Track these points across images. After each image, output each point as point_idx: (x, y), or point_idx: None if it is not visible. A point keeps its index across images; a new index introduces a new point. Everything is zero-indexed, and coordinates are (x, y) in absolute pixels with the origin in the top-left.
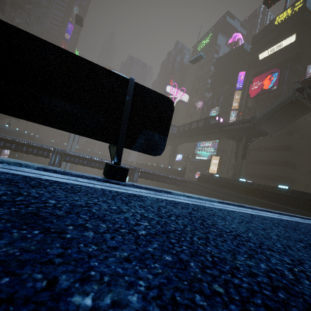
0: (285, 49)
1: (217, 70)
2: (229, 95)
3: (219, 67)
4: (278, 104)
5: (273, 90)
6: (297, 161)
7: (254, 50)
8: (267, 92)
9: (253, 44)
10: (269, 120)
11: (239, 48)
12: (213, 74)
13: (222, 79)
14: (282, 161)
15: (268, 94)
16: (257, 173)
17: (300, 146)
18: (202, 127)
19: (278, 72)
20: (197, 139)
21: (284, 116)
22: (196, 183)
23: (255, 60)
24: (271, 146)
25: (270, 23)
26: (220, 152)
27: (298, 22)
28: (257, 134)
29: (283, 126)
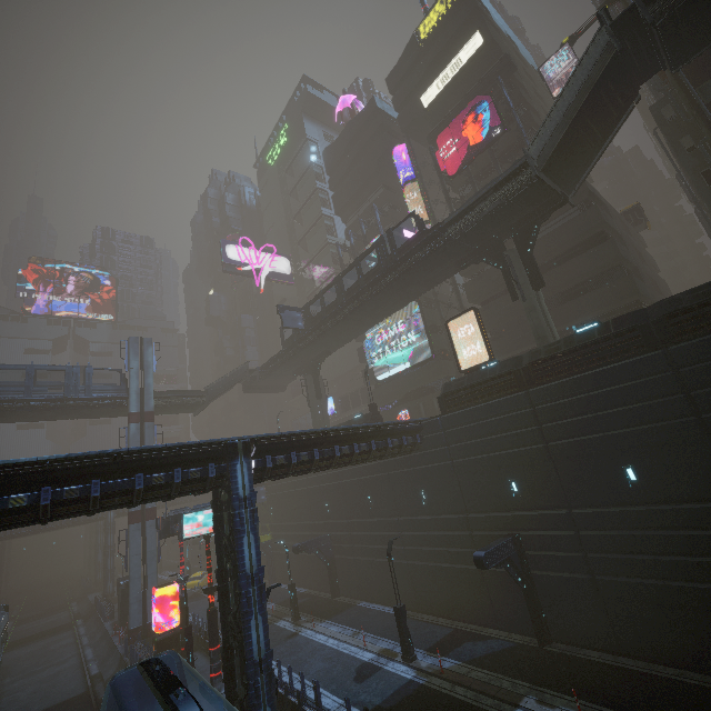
0: (469, 69)
1: (338, 172)
2: (389, 207)
3: (338, 165)
4: (575, 92)
5: (497, 135)
6: (631, 260)
7: (403, 99)
8: (486, 146)
9: (394, 93)
10: (566, 149)
11: (367, 110)
12: (331, 184)
13: (359, 183)
14: (604, 273)
15: (490, 150)
16: (559, 333)
17: (615, 228)
18: (380, 267)
19: (486, 101)
20: (370, 315)
21: (592, 130)
22: (446, 419)
23: (416, 114)
24: (555, 255)
25: (412, 41)
26: (437, 334)
27: (470, 16)
28: (541, 209)
29: (592, 165)
